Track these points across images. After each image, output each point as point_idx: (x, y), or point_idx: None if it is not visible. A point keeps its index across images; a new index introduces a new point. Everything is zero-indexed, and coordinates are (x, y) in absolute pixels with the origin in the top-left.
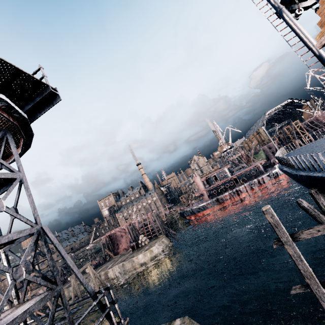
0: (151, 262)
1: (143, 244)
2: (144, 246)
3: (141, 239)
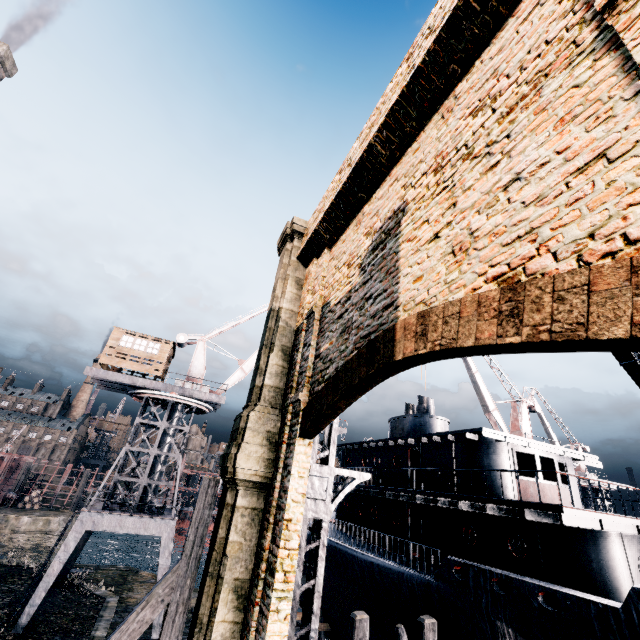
0: (34, 538)
1: (30, 506)
2: (29, 510)
3: (34, 496)
